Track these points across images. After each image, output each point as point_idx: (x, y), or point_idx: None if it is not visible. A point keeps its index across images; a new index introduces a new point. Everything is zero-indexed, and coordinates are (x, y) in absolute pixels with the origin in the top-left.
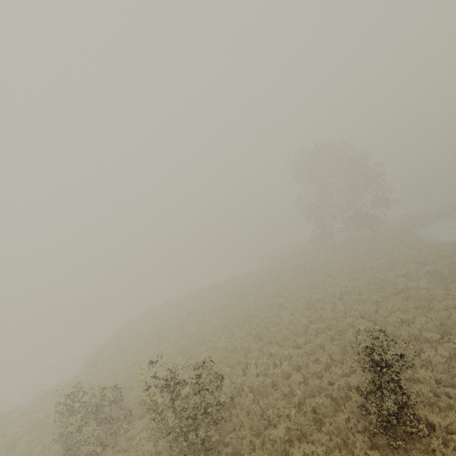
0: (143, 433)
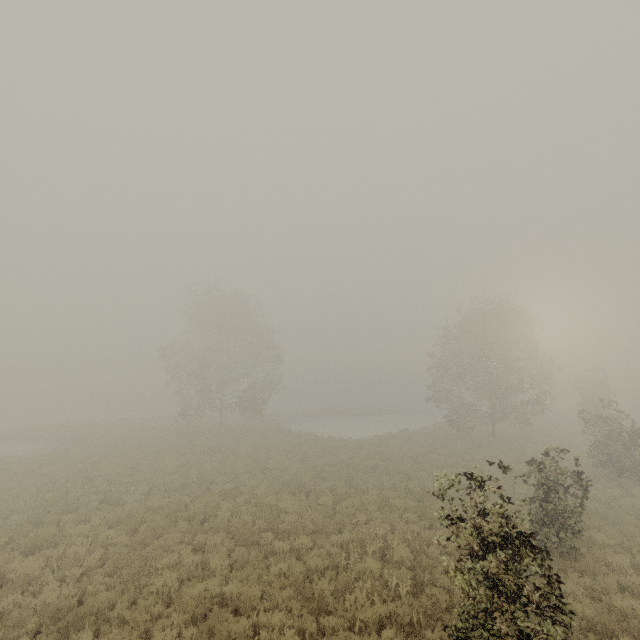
0: None
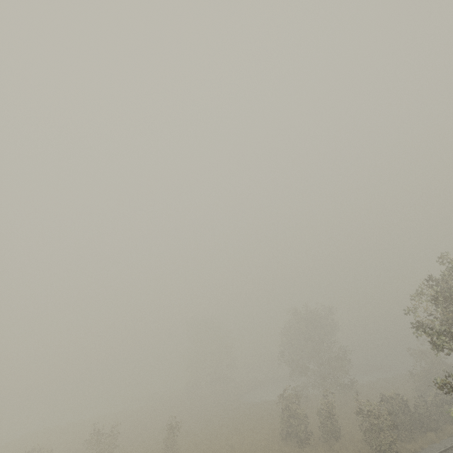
0: None
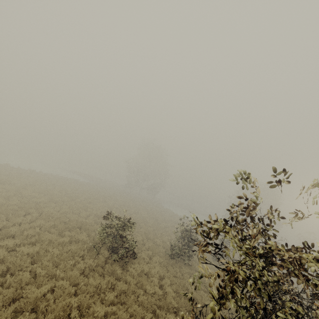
0: (144, 253)
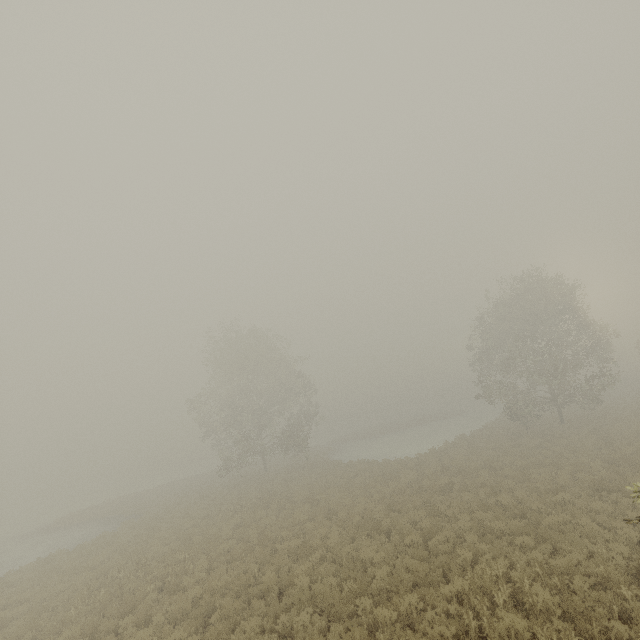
0: None
